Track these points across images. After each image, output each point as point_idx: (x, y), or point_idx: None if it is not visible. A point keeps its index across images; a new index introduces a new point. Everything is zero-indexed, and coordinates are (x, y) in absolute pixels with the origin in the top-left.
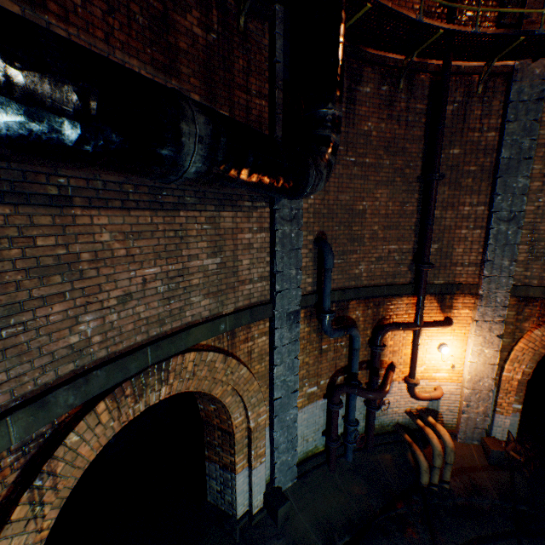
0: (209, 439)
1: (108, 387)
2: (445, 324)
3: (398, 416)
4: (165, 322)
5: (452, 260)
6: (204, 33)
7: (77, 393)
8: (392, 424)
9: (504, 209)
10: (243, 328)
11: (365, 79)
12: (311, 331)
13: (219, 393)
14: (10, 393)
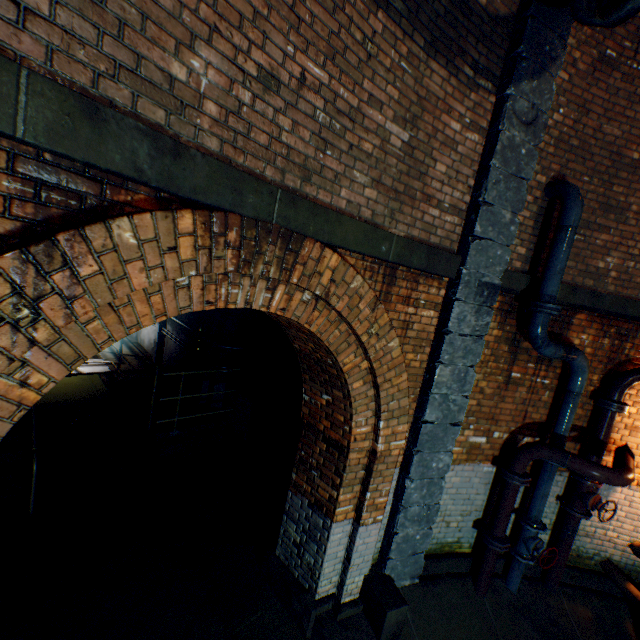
0: (303, 455)
1: (205, 200)
2: None
3: (614, 549)
4: (310, 179)
5: None
6: None
7: (156, 160)
8: (597, 558)
9: None
10: (407, 276)
11: None
12: (501, 339)
13: (347, 366)
14: (45, 53)
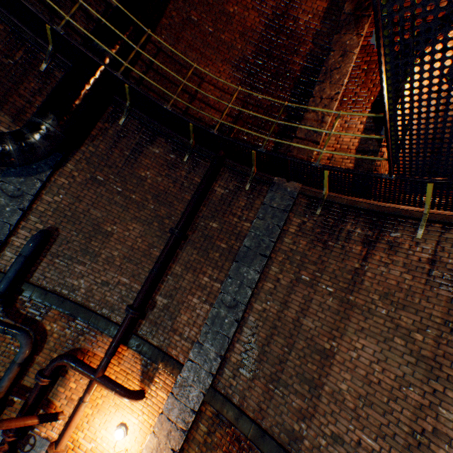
0: None
1: None
2: (123, 393)
3: None
4: None
5: (175, 324)
6: (2, 56)
7: None
8: None
9: (230, 293)
10: None
11: (158, 144)
12: None
13: None
14: None
